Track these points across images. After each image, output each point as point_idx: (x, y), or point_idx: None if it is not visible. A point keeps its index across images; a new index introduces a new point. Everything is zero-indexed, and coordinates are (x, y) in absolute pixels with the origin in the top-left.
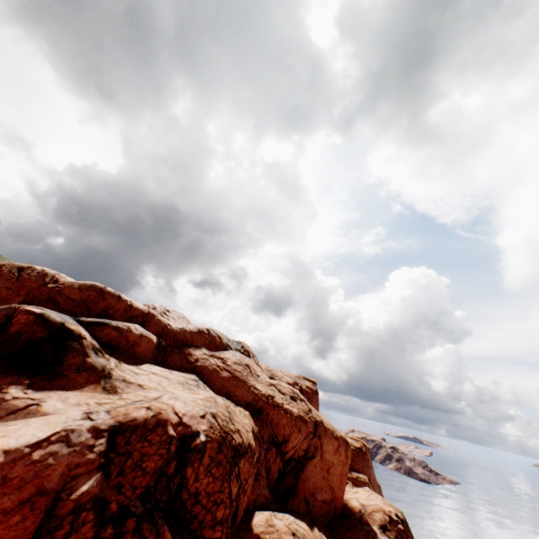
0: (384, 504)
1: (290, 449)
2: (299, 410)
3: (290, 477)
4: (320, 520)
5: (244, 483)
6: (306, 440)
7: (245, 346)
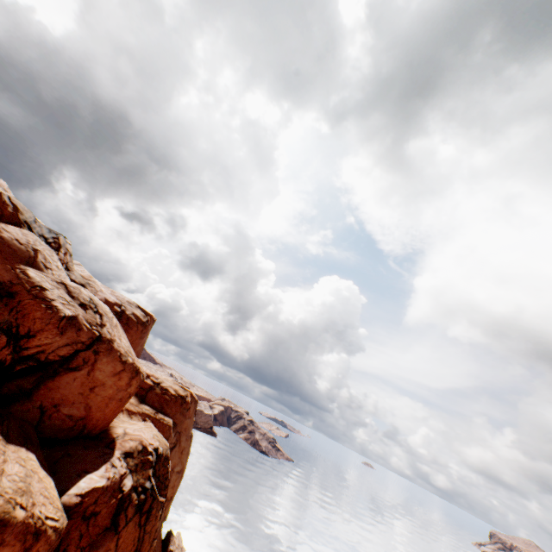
0: (152, 438)
1: (33, 346)
2: (78, 316)
3: (31, 380)
4: (56, 433)
5: None
6: (69, 347)
7: (62, 240)
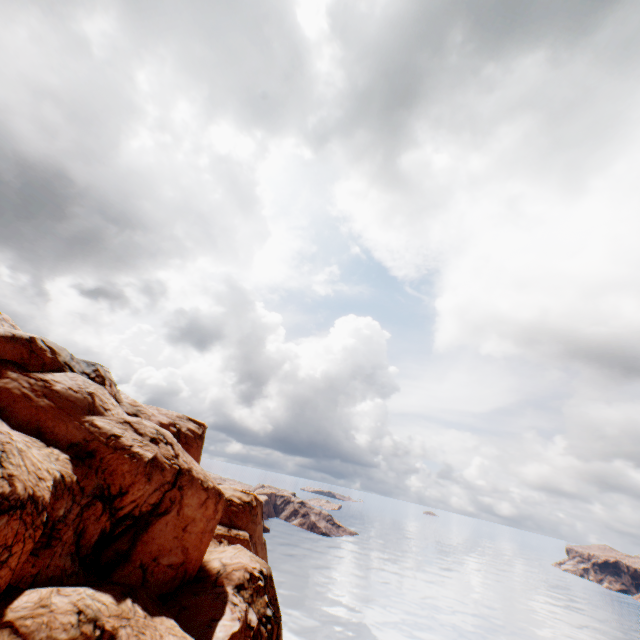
0: (251, 561)
1: (128, 504)
2: (157, 455)
3: (126, 539)
4: (161, 589)
5: (0, 552)
6: (158, 492)
7: (102, 370)
